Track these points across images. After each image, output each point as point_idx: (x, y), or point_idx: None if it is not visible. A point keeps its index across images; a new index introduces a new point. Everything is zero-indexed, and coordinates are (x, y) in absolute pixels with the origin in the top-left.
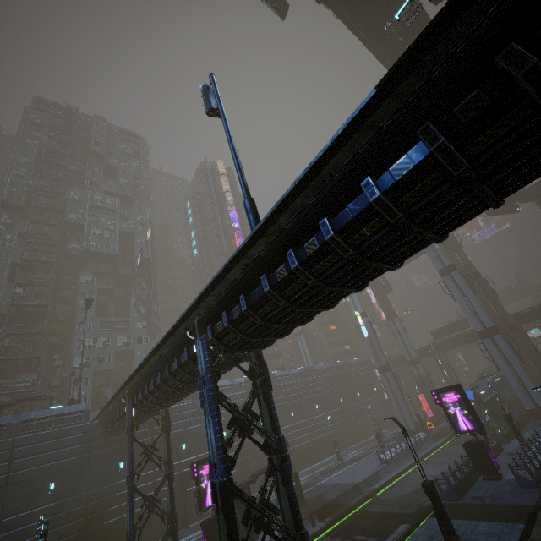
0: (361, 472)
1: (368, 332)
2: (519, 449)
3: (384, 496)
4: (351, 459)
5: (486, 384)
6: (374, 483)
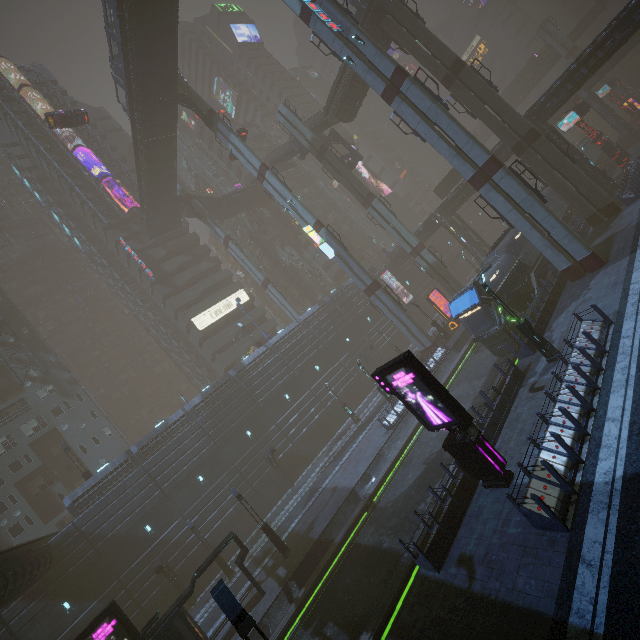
0: (364, 456)
1: (334, 249)
2: (546, 371)
3: (383, 498)
4: (367, 418)
5: (506, 246)
6: (376, 473)
